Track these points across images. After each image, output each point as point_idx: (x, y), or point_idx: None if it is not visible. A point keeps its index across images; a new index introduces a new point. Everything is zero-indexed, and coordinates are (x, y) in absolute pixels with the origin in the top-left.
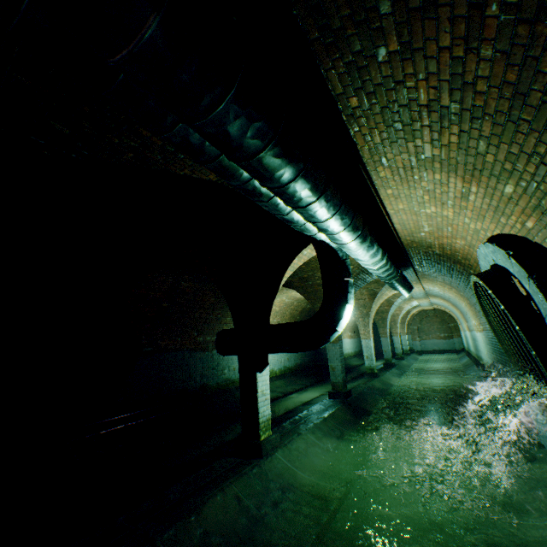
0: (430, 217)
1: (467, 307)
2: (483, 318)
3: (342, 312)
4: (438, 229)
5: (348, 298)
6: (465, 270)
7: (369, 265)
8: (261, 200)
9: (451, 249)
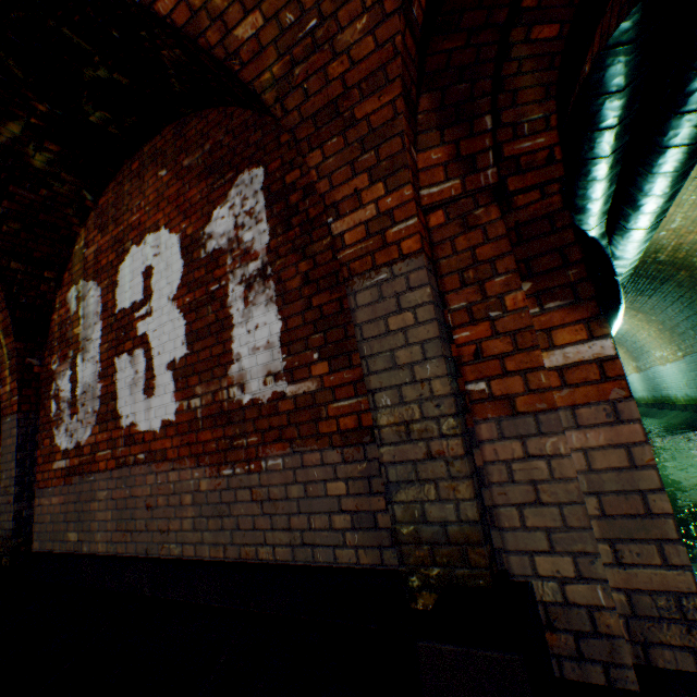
0: (695, 206)
1: (650, 337)
2: (691, 339)
3: (617, 313)
4: (692, 222)
5: (620, 298)
6: (691, 277)
7: (624, 266)
8: (594, 179)
9: (690, 250)
